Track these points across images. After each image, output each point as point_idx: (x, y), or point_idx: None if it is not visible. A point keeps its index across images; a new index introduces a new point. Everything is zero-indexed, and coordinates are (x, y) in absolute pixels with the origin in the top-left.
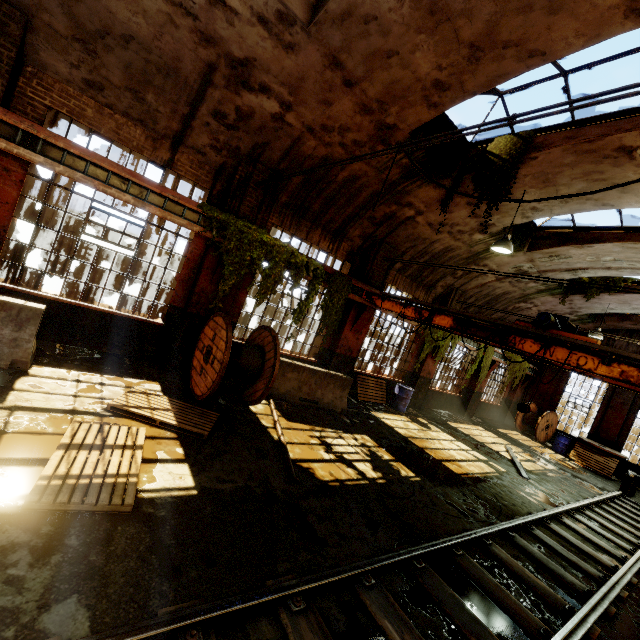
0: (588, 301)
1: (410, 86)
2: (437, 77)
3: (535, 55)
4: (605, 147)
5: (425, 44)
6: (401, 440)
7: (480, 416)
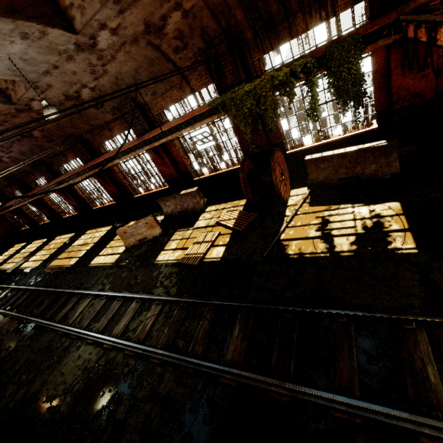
0: None
1: None
2: None
3: None
4: None
5: None
6: None
7: None
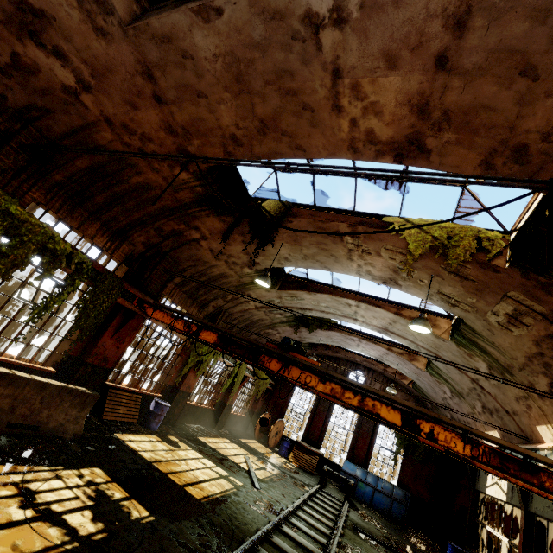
0: (310, 333)
1: (213, 129)
2: (235, 132)
3: (300, 149)
4: (330, 228)
5: (229, 102)
6: (144, 467)
7: (228, 428)
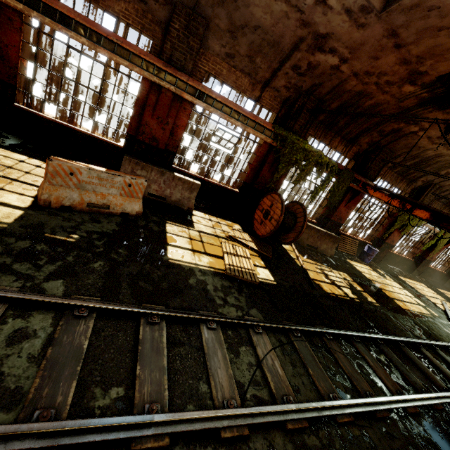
0: None
1: (449, 48)
2: None
3: None
4: None
5: None
6: (367, 281)
7: (424, 276)
